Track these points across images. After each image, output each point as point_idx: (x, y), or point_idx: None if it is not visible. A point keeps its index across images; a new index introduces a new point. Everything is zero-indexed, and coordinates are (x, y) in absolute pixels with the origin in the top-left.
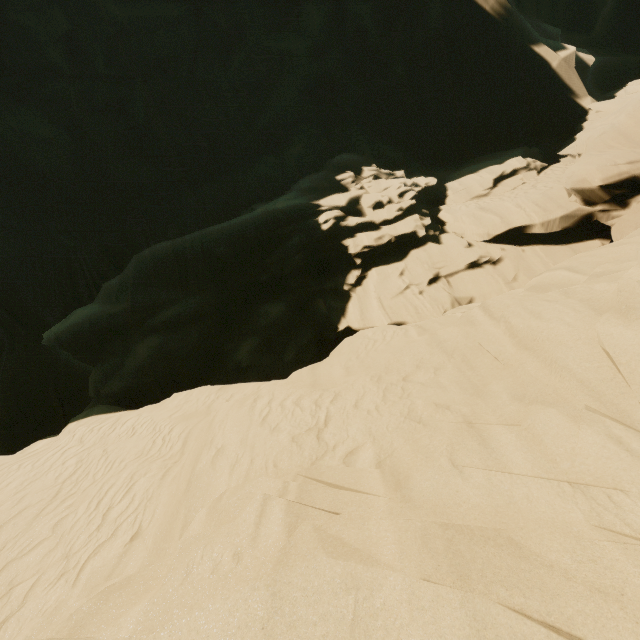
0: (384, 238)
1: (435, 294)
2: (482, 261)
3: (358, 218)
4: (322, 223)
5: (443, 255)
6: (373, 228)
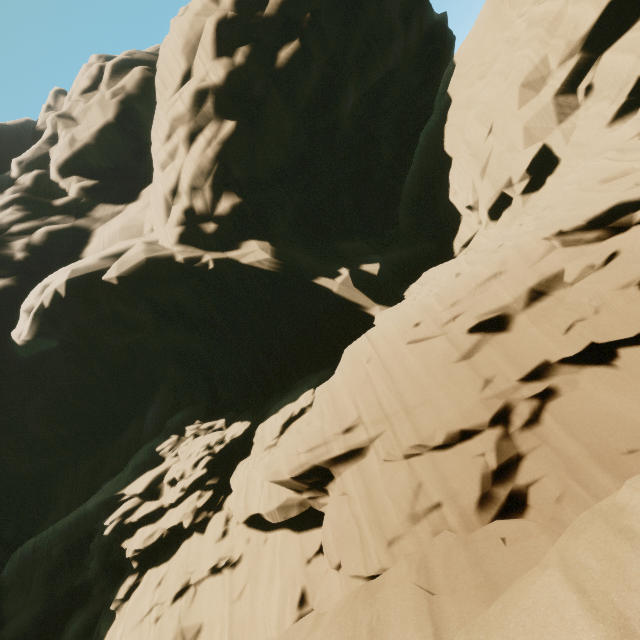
0: (155, 534)
1: (165, 624)
2: (221, 565)
3: (147, 506)
4: (110, 524)
5: (198, 553)
6: (158, 516)
